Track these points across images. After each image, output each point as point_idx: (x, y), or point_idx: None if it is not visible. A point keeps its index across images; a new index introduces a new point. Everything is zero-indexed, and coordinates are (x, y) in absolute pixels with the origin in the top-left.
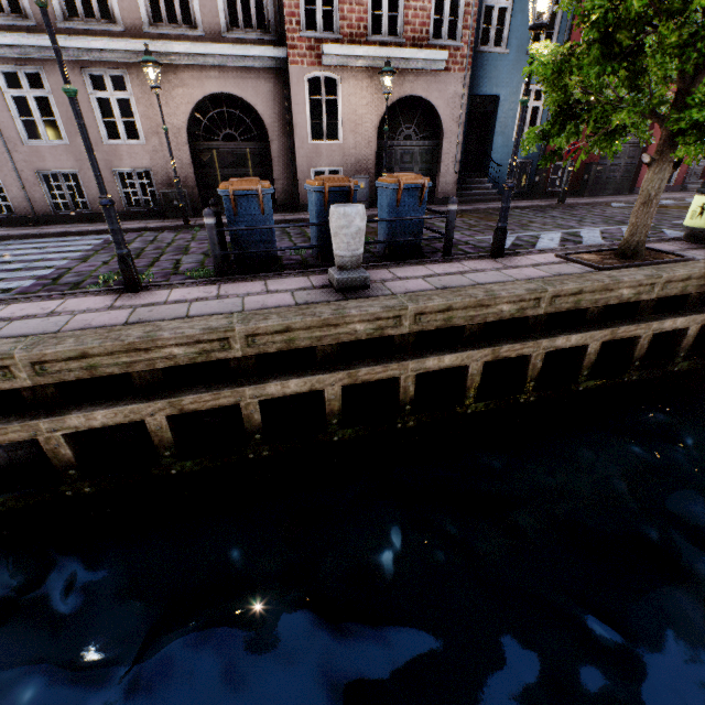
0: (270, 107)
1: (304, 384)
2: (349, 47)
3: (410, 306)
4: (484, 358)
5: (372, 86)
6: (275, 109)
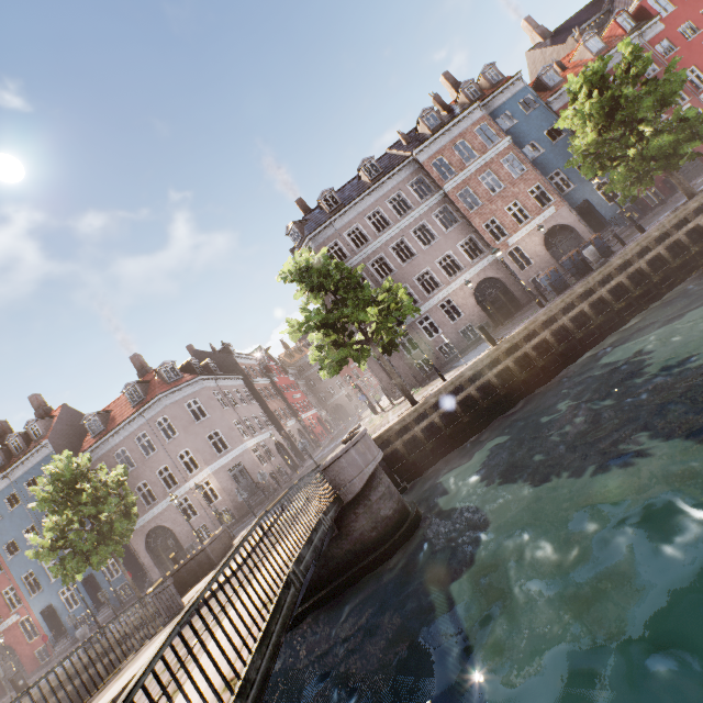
0: (498, 273)
1: (615, 282)
2: (516, 234)
3: (626, 250)
4: (662, 248)
5: (532, 238)
6: (501, 272)
